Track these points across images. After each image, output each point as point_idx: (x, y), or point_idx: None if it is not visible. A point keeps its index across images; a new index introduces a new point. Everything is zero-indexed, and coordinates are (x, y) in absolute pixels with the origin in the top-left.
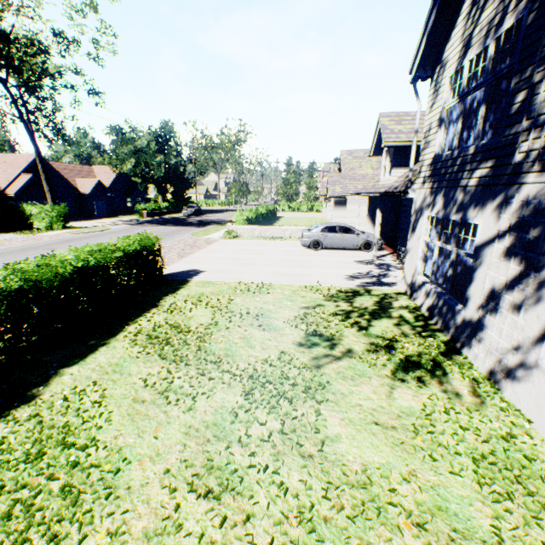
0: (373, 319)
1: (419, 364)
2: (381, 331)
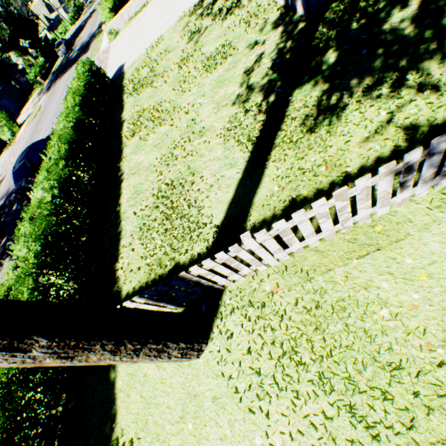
0: (213, 6)
1: (231, 8)
2: (217, 9)
